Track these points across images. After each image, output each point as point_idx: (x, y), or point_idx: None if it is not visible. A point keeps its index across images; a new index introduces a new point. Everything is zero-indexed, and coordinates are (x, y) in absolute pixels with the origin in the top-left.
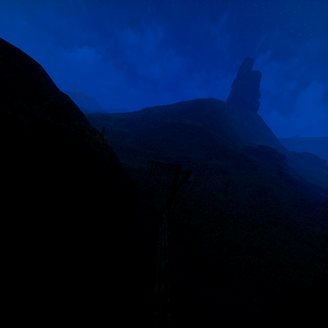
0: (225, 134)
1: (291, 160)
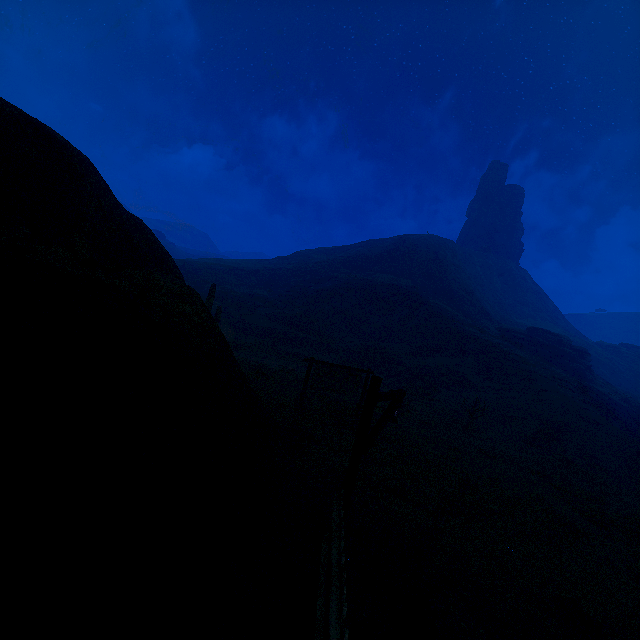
0: (458, 304)
1: (598, 360)
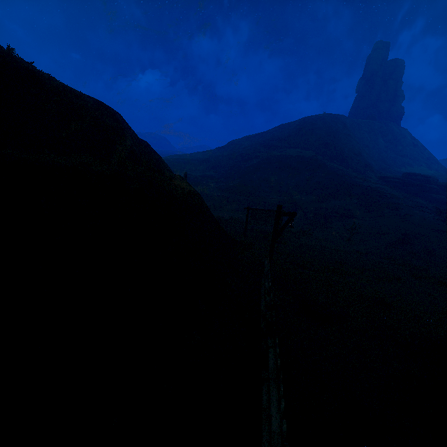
0: (348, 163)
1: None
